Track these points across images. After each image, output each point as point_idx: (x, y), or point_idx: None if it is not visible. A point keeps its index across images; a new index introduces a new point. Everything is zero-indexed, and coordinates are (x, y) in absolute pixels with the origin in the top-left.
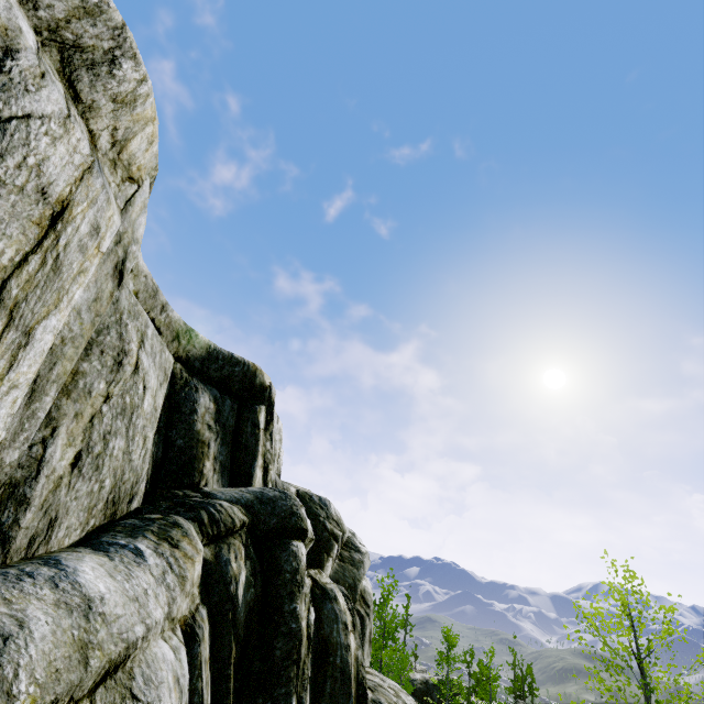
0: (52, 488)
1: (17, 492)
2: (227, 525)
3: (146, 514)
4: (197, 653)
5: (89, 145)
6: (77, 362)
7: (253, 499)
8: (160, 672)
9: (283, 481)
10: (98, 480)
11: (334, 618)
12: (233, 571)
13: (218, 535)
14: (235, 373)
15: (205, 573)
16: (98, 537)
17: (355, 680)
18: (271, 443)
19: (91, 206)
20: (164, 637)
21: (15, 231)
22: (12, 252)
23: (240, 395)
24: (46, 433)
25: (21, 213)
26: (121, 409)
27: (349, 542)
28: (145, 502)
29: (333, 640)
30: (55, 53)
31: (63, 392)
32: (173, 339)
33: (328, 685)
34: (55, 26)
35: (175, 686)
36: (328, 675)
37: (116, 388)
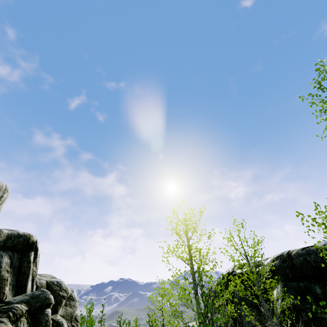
0: None
1: None
2: (20, 314)
3: None
4: None
5: None
6: None
7: (29, 298)
8: None
9: (37, 274)
10: None
11: None
12: None
13: (16, 319)
14: (20, 241)
15: None
16: None
17: None
18: (36, 267)
19: None
20: None
21: None
22: None
23: (21, 249)
24: None
25: None
26: None
27: (70, 296)
28: None
29: None
30: None
31: None
32: None
33: None
34: None
35: None
36: None
37: None
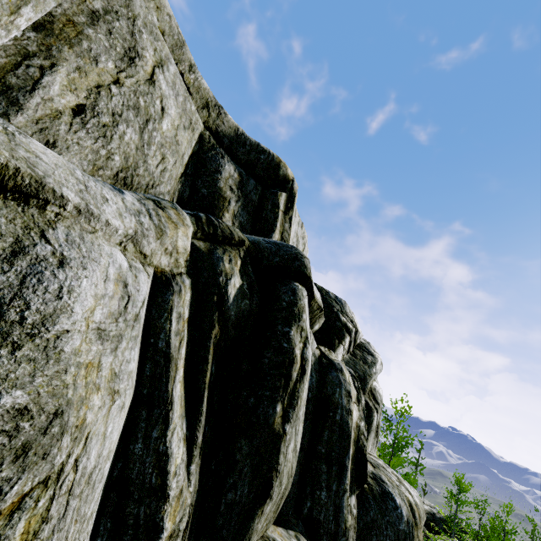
0: (49, 115)
1: (10, 93)
2: (224, 233)
3: None
4: (168, 300)
5: None
6: (82, 25)
7: (260, 241)
8: (97, 255)
9: None
10: (105, 148)
11: (338, 383)
12: (225, 269)
13: (214, 236)
14: (261, 160)
15: (196, 258)
16: None
17: (355, 443)
18: (289, 226)
19: None
20: (125, 254)
21: None
22: None
23: (264, 182)
24: (45, 64)
25: None
26: (134, 106)
27: (362, 346)
28: None
29: (335, 400)
30: None
31: (66, 41)
32: (202, 106)
33: (325, 434)
34: None
35: (118, 283)
36: (326, 426)
37: (127, 81)
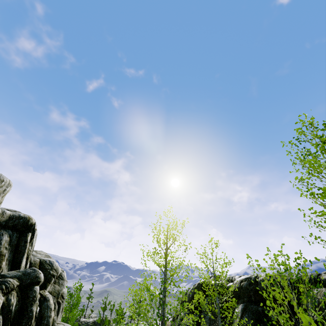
0: None
1: None
2: (11, 288)
3: None
4: None
5: None
6: None
7: (21, 274)
8: None
9: (34, 251)
10: None
11: (47, 307)
12: (12, 302)
13: (8, 292)
14: (20, 222)
15: (2, 305)
16: None
17: None
18: (31, 247)
19: None
20: None
21: None
22: None
23: (20, 229)
24: None
25: None
26: None
27: (60, 275)
28: None
29: (45, 315)
30: None
31: None
32: None
33: None
34: None
35: None
36: None
37: None
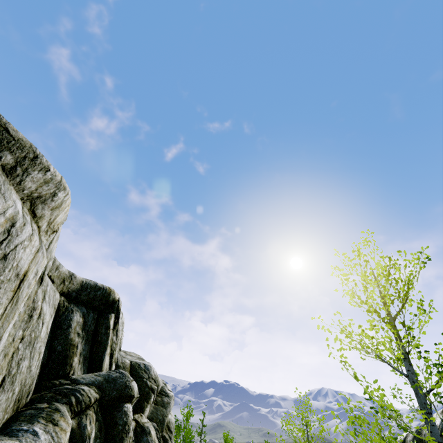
0: None
1: None
2: (86, 403)
3: (37, 403)
4: None
5: (39, 238)
6: None
7: (103, 380)
8: None
9: (122, 351)
10: (12, 389)
11: None
12: (88, 431)
13: (80, 410)
14: (97, 295)
15: (71, 436)
16: (10, 426)
17: None
18: (116, 337)
19: (36, 265)
20: None
21: (4, 299)
22: (2, 310)
23: (99, 308)
24: None
25: (7, 290)
26: (29, 342)
27: (162, 390)
28: (35, 391)
29: None
30: (28, 203)
31: None
32: (60, 283)
33: None
34: (30, 193)
35: None
36: None
37: (27, 331)
